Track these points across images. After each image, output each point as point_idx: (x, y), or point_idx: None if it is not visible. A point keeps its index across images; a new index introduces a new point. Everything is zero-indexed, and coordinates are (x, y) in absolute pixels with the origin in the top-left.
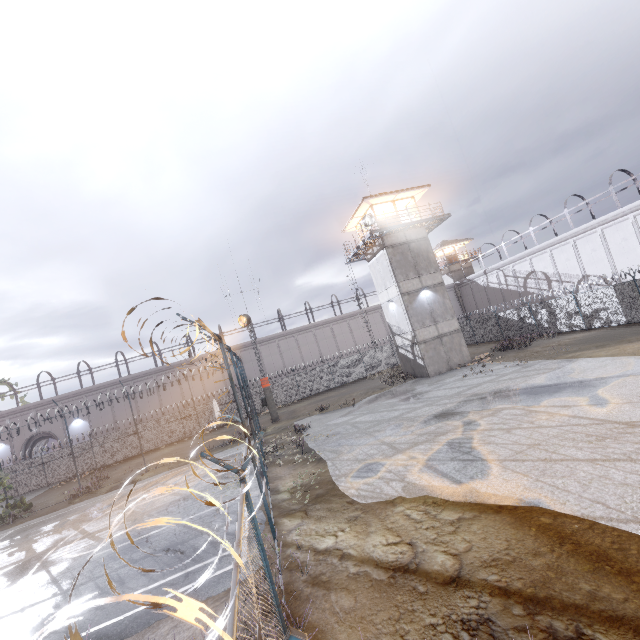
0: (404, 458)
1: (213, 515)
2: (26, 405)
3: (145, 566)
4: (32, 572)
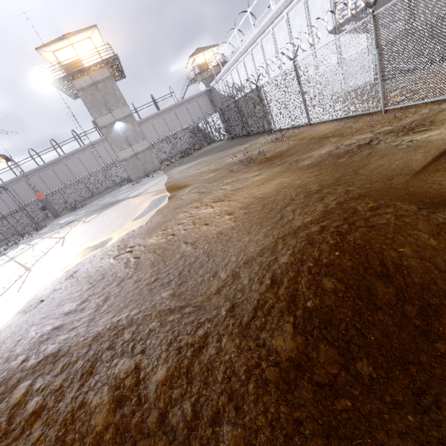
0: (11, 256)
1: None
2: None
3: None
4: None
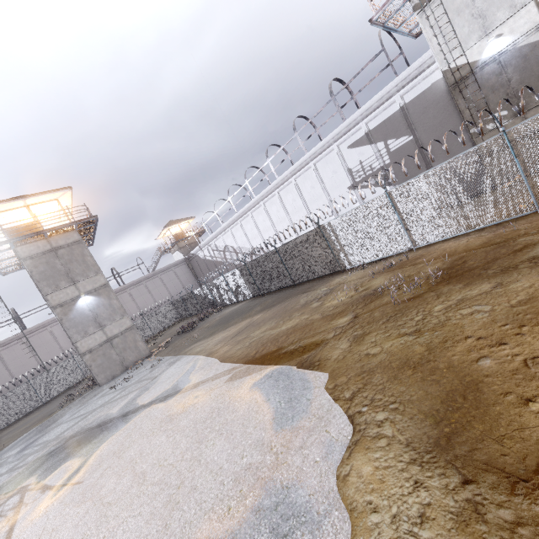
0: None
1: None
2: None
3: None
4: None
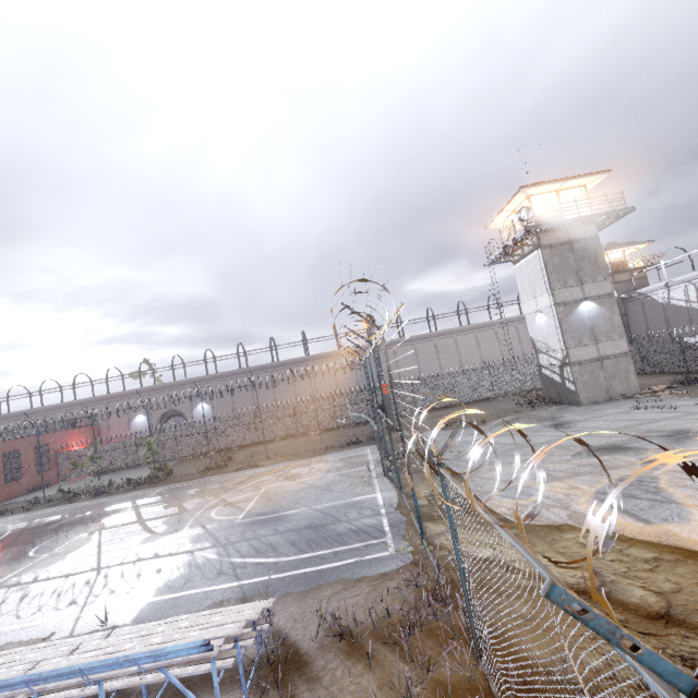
0: (563, 486)
1: (347, 507)
2: (162, 384)
3: (292, 538)
4: (189, 524)
